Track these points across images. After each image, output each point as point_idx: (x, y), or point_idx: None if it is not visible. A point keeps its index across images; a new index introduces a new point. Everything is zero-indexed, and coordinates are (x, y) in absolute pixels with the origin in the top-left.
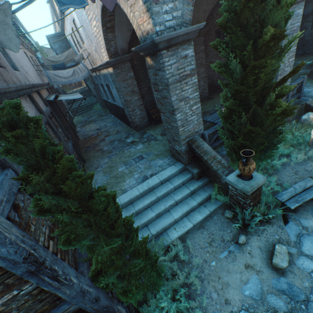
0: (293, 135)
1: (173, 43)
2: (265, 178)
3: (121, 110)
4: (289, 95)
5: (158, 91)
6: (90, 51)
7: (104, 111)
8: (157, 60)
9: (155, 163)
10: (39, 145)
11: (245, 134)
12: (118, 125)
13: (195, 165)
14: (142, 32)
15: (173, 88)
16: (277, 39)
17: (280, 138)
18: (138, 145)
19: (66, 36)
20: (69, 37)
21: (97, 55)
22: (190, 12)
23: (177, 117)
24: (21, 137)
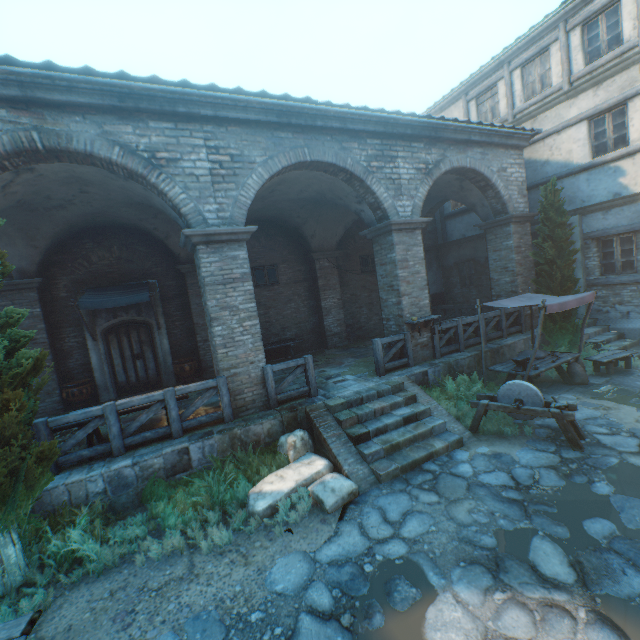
0: (226, 478)
1: None
2: None
3: None
4: (268, 387)
5: None
6: None
7: None
8: None
9: None
10: None
11: None
12: None
13: None
14: None
15: None
16: None
17: None
18: None
19: None
20: None
21: None
22: None
23: None
24: None
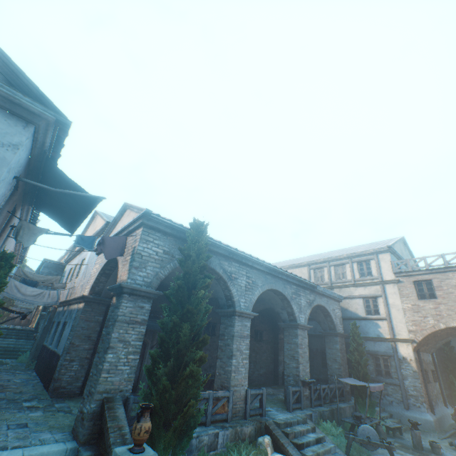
0: None
1: (136, 293)
2: (156, 454)
3: (55, 360)
4: (247, 403)
5: (107, 327)
6: (77, 285)
7: (28, 363)
8: (119, 300)
9: (39, 434)
10: (2, 274)
11: (161, 395)
12: (31, 384)
13: (93, 447)
14: (121, 280)
15: (119, 325)
16: (191, 312)
17: (197, 417)
18: (35, 411)
19: (66, 263)
20: (68, 269)
21: (81, 289)
22: (157, 283)
23: (108, 356)
24: (0, 266)
